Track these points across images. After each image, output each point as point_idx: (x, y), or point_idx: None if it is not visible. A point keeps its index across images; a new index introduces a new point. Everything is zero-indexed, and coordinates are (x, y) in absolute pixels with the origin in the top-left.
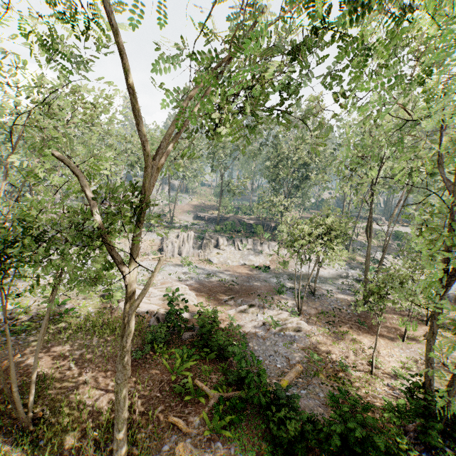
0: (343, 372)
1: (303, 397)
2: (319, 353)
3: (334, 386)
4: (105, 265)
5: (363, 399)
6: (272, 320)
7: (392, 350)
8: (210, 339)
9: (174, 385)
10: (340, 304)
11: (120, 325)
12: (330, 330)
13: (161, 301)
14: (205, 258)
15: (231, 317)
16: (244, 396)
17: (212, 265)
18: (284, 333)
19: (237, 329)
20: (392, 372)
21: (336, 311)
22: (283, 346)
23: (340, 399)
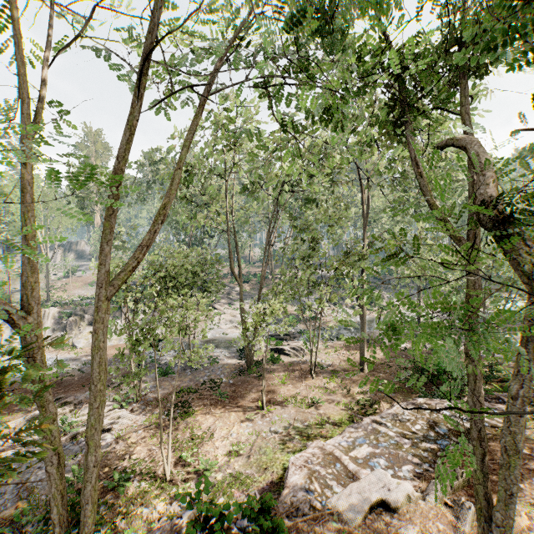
0: (115, 492)
1: None
2: (108, 464)
3: None
4: None
5: None
6: (64, 423)
7: (239, 426)
8: None
9: None
10: (220, 372)
11: None
12: (167, 417)
13: None
14: (69, 343)
15: None
16: None
17: (73, 351)
18: (78, 440)
19: None
20: (194, 468)
21: (206, 383)
22: None
23: None
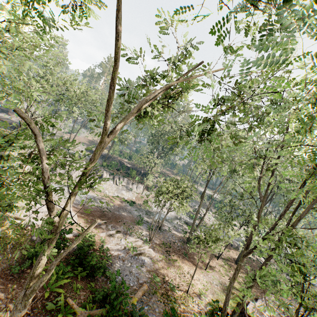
0: (171, 291)
1: (146, 312)
2: (158, 275)
3: (165, 302)
4: (51, 221)
5: (181, 313)
6: (132, 246)
7: (199, 275)
8: (85, 259)
9: (48, 303)
10: (175, 238)
11: (2, 237)
12: (166, 258)
13: (46, 217)
14: None
15: (103, 239)
16: (105, 313)
17: (93, 191)
18: (138, 257)
19: (106, 251)
20: (199, 292)
21: (172, 243)
22: (136, 268)
23: (169, 313)
